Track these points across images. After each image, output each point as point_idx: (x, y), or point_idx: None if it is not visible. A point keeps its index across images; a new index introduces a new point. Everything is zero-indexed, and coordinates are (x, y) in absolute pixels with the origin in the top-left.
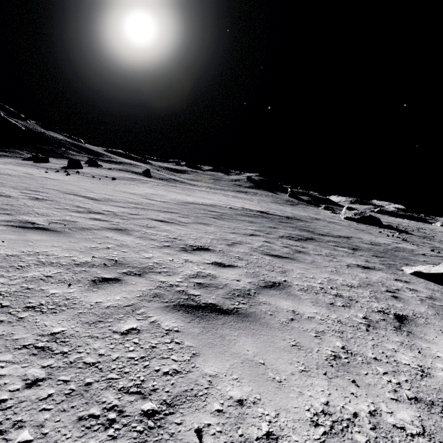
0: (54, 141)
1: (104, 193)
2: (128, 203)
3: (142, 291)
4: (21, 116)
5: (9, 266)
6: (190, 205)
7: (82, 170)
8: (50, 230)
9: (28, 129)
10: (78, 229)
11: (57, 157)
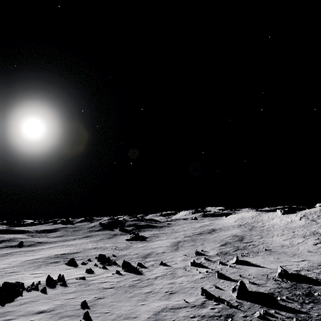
0: None
1: None
2: (1, 268)
3: None
4: None
5: None
6: (26, 262)
7: None
8: None
9: None
10: None
11: None
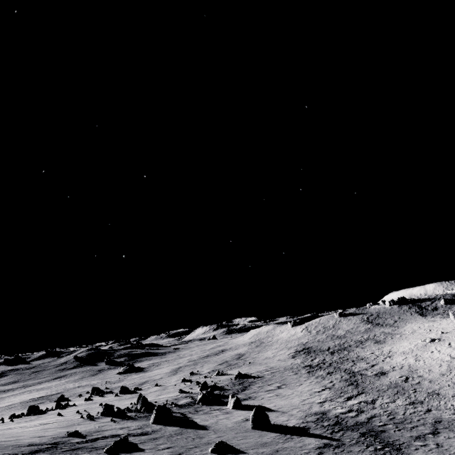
0: None
1: None
2: None
3: None
4: None
5: None
6: None
7: None
8: None
9: None
10: None
11: None
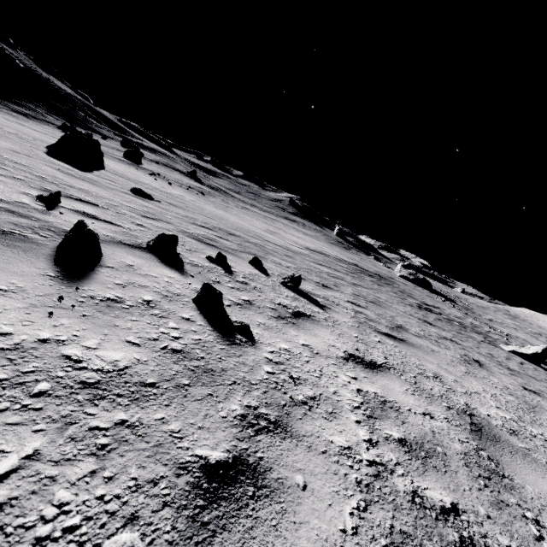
0: (65, 96)
1: (263, 234)
2: (306, 256)
3: (480, 356)
4: (10, 41)
5: (437, 338)
6: (319, 255)
7: (148, 167)
8: (379, 305)
9: (26, 67)
10: (378, 302)
11: (83, 127)
